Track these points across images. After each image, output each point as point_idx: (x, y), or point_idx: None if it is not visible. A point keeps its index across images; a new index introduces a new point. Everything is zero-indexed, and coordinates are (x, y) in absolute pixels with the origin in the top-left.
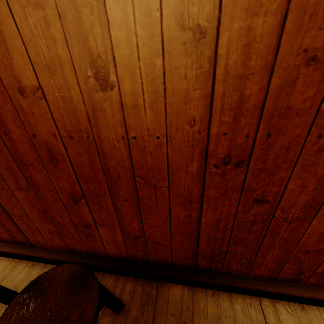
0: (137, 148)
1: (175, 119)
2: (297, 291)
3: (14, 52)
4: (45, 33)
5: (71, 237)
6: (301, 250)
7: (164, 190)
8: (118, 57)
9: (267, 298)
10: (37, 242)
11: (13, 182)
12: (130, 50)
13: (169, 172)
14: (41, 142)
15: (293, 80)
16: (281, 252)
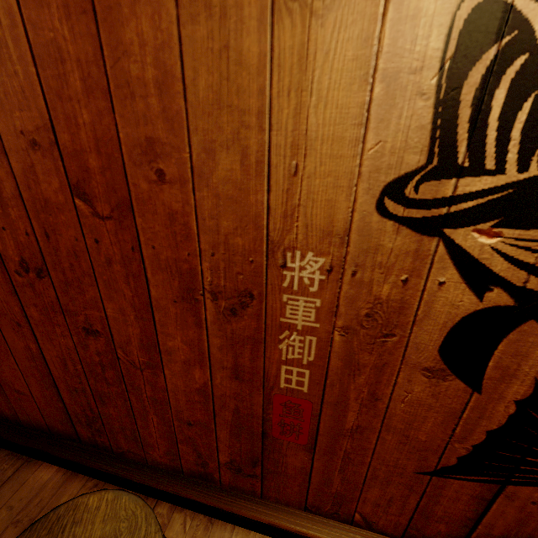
0: None
1: None
2: (203, 495)
3: None
4: None
5: None
6: (182, 421)
7: None
8: None
9: (169, 504)
10: None
11: None
12: None
13: None
14: None
15: (31, 166)
16: (161, 421)
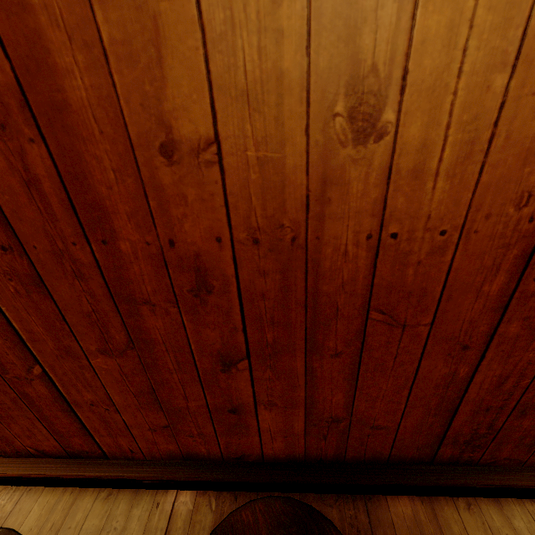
0: (394, 255)
1: (492, 196)
2: None
3: (174, 64)
4: (264, 19)
5: (196, 434)
6: None
7: (421, 330)
8: (414, 72)
9: None
10: (117, 449)
11: (96, 340)
12: (447, 57)
13: (443, 297)
14: (183, 255)
15: None
16: None
